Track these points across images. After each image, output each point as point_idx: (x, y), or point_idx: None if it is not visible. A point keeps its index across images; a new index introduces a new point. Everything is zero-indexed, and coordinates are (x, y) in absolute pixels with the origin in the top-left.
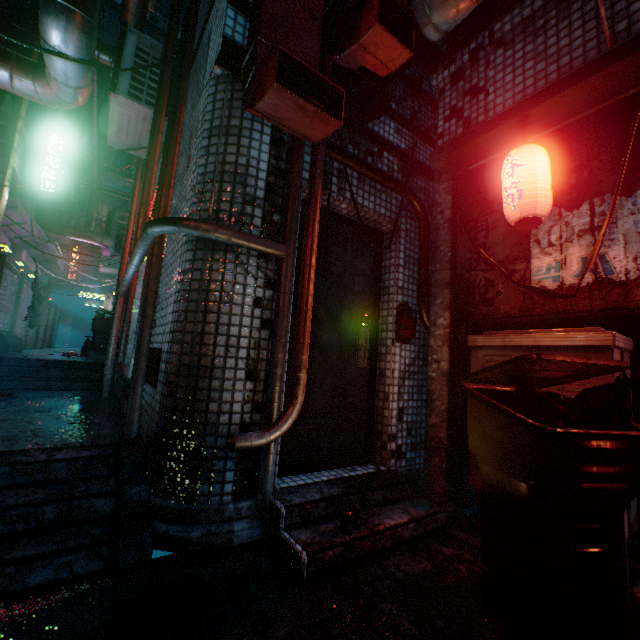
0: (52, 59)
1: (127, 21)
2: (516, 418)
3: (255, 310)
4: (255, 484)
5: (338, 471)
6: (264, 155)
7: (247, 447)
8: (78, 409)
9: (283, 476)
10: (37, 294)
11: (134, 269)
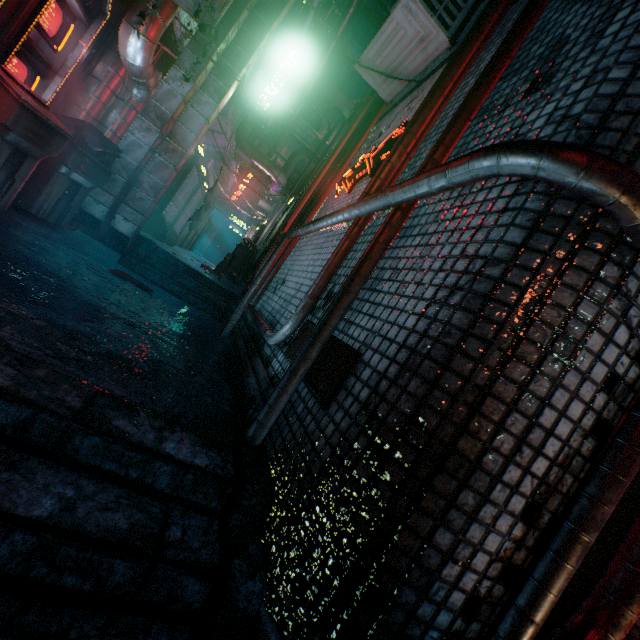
0: None
1: None
2: None
3: (598, 395)
4: None
5: None
6: None
7: None
8: (200, 342)
9: None
10: (207, 201)
11: (351, 216)
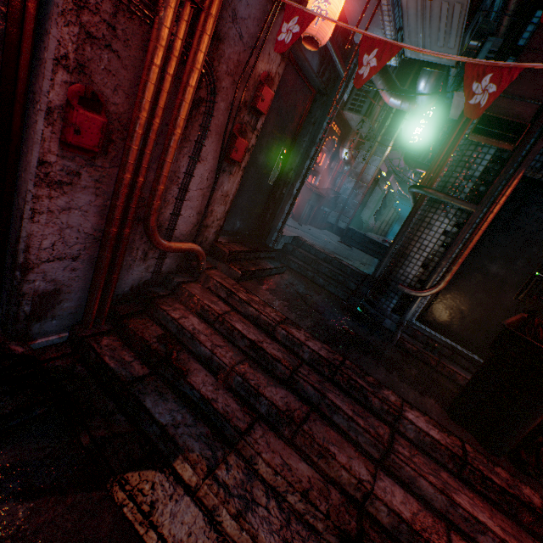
0: (417, 96)
1: (503, 17)
2: (506, 323)
3: (441, 236)
4: (403, 312)
5: (457, 346)
6: (491, 150)
7: (402, 290)
8: (368, 262)
9: (422, 324)
10: (384, 203)
11: (411, 202)
